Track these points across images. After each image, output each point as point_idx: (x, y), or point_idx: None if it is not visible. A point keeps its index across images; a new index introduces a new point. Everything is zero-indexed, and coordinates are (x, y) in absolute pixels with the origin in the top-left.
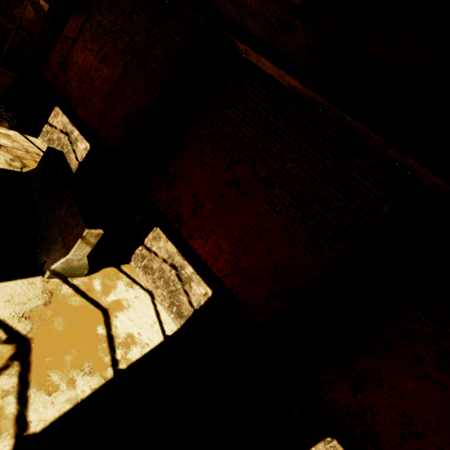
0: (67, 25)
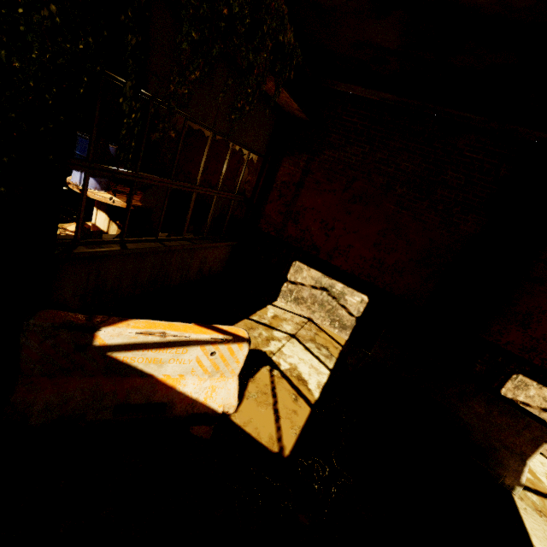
0: (281, 169)
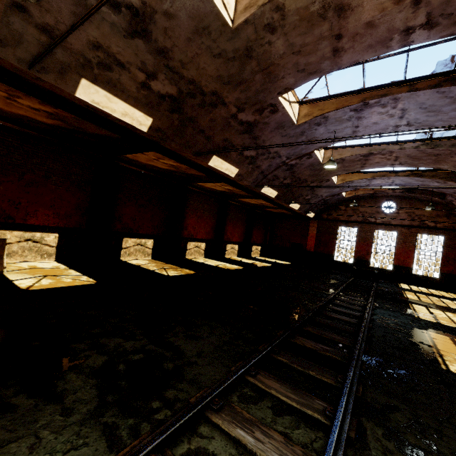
0: None
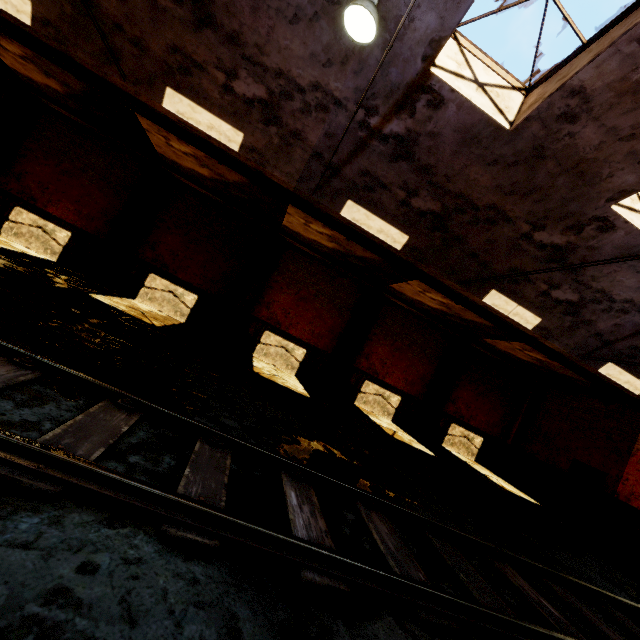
0: None
